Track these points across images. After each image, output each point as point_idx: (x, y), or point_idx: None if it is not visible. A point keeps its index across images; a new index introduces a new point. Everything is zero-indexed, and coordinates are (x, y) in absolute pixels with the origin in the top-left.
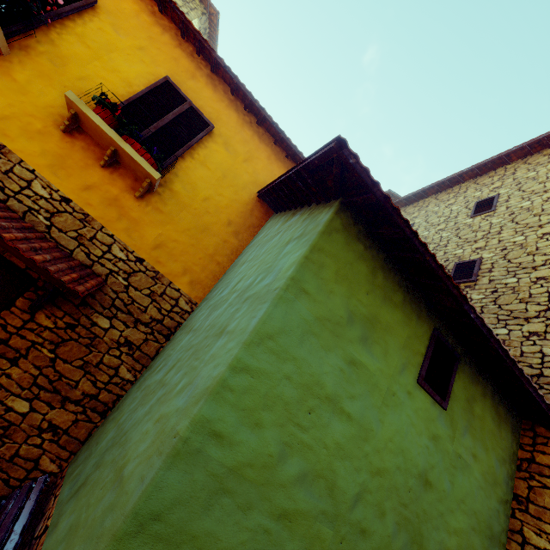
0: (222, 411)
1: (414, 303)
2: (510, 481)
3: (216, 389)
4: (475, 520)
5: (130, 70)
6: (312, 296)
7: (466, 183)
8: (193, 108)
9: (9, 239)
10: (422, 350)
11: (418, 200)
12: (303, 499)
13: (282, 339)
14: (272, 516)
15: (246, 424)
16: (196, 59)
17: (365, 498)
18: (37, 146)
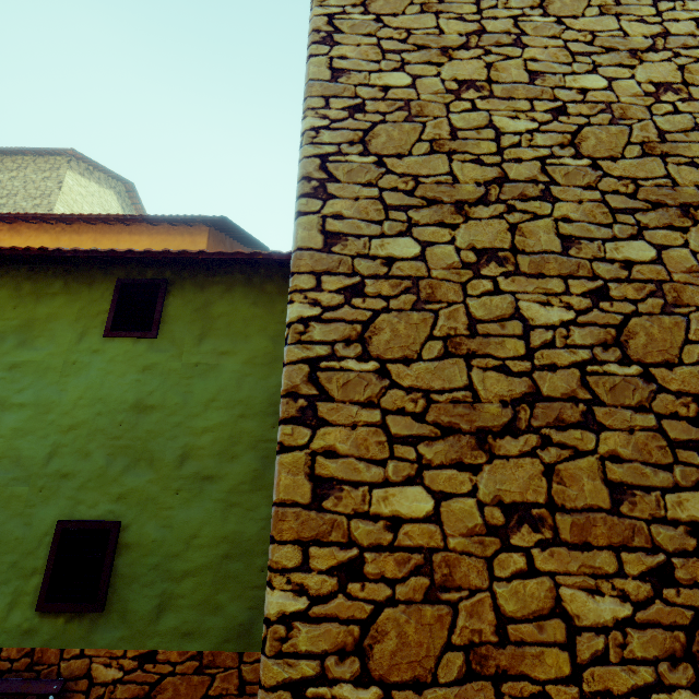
0: None
1: (82, 277)
2: None
3: None
4: (244, 407)
5: None
6: None
7: None
8: None
9: None
10: (106, 308)
11: None
12: None
13: None
14: None
15: None
16: None
17: (61, 452)
18: None
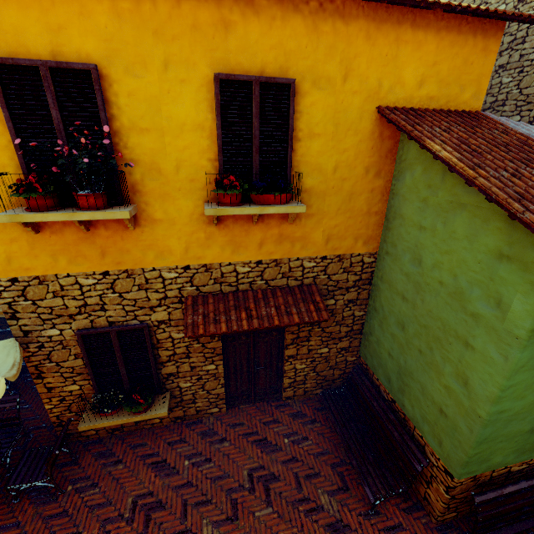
0: (502, 405)
1: None
2: None
3: (496, 400)
4: None
5: (186, 110)
6: None
7: None
8: (262, 82)
9: (279, 322)
10: None
11: None
12: None
13: (530, 362)
14: None
15: (516, 400)
16: None
17: None
18: (215, 248)
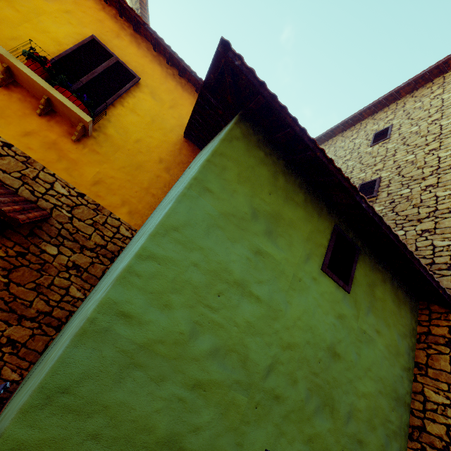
0: (129, 294)
1: (315, 203)
2: (411, 352)
3: (123, 275)
4: (382, 385)
5: (58, 31)
6: (216, 195)
7: (365, 120)
8: (120, 63)
9: None
10: (324, 243)
11: (328, 140)
12: (217, 371)
13: (187, 231)
14: (186, 386)
15: (155, 305)
16: (119, 21)
17: (277, 368)
18: None
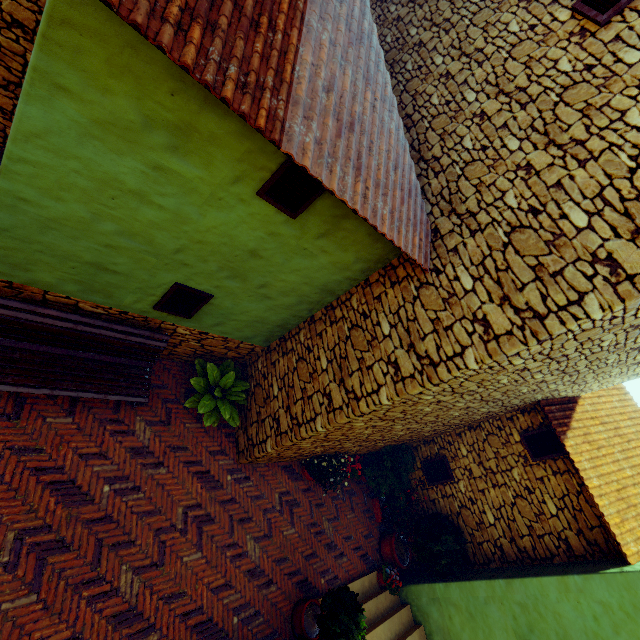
0: (18, 186)
1: None
2: (368, 272)
3: (3, 171)
4: (310, 281)
5: None
6: (76, 95)
7: None
8: None
9: None
10: (271, 166)
11: None
12: (125, 243)
13: (53, 138)
14: (100, 245)
15: (48, 197)
16: None
17: (187, 252)
18: None
